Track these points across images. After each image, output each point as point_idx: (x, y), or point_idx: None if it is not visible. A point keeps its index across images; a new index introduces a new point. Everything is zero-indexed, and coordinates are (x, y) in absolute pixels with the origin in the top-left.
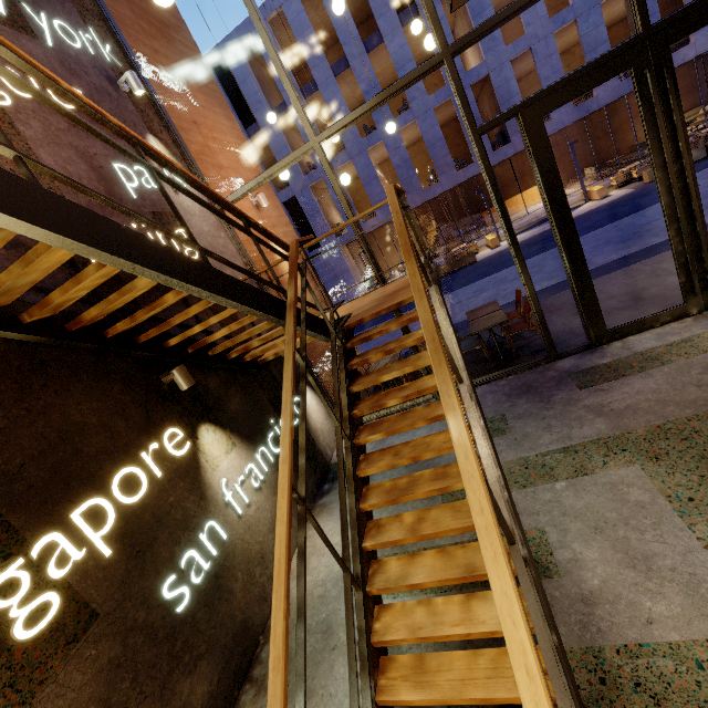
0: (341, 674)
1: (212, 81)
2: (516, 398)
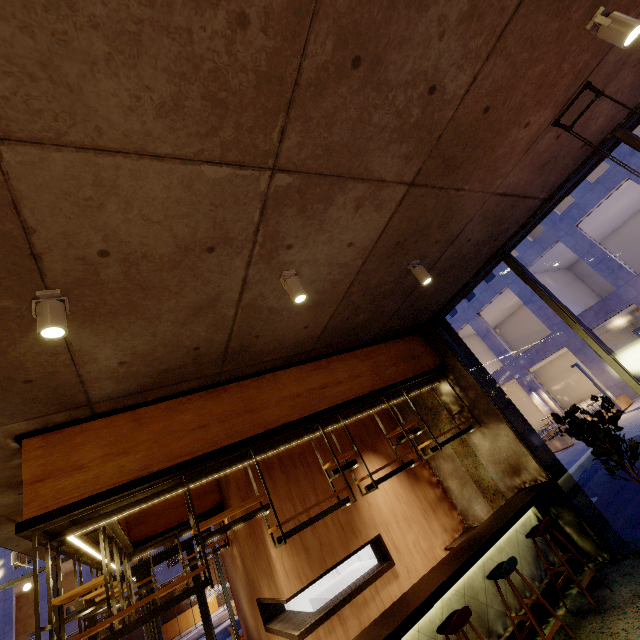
0: None
1: None
2: None
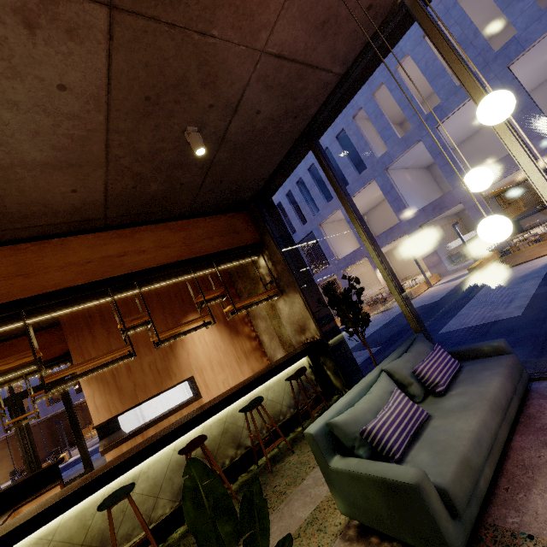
0: None
1: None
2: None
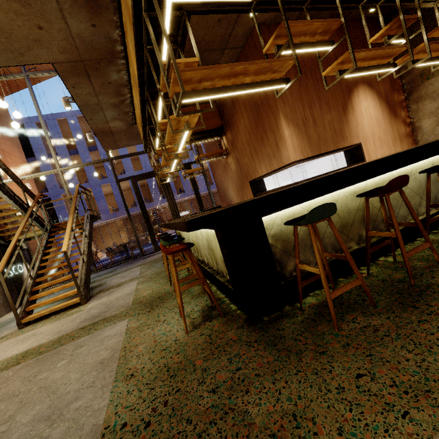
0: (14, 323)
1: (17, 138)
2: (123, 265)
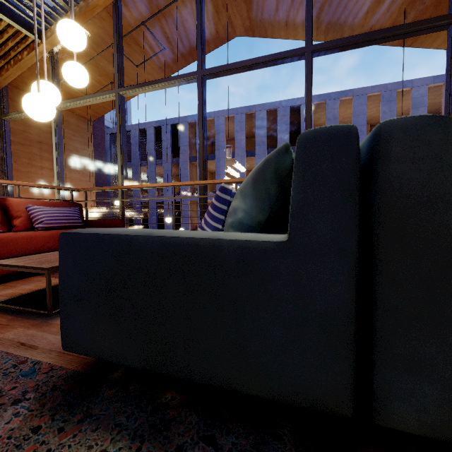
0: None
1: (91, 175)
2: None
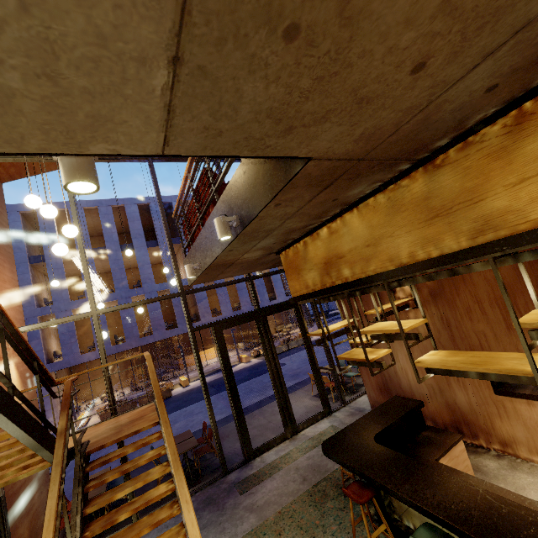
0: None
1: (10, 246)
2: (201, 511)
